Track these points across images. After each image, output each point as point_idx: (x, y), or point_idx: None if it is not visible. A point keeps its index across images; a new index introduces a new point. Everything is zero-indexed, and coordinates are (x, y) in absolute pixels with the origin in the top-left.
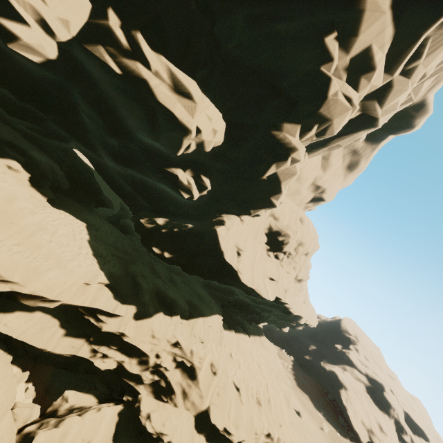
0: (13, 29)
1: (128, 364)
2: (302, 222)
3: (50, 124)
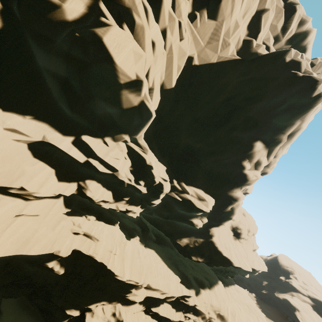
0: (155, 203)
1: (198, 320)
2: (245, 215)
3: None
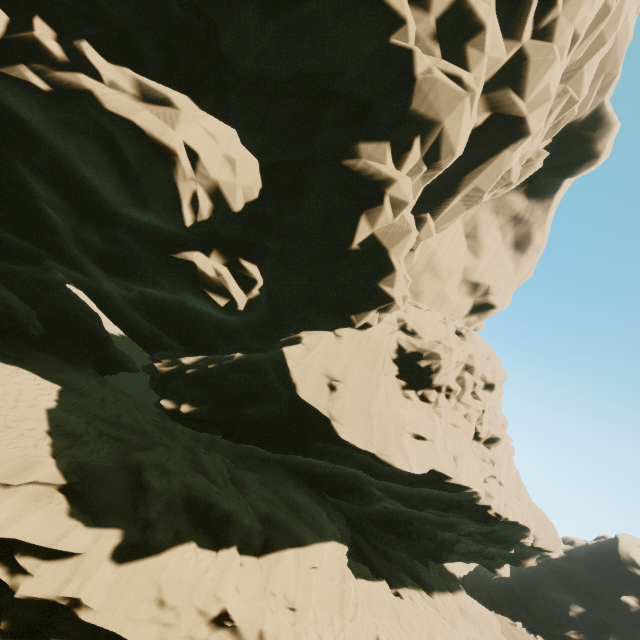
0: None
1: None
2: (461, 336)
3: (4, 235)
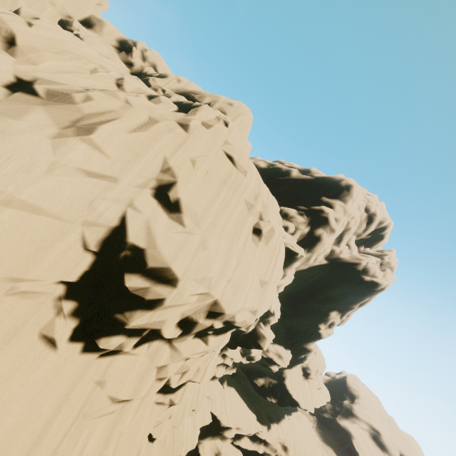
0: (247, 362)
1: (267, 449)
2: (315, 353)
3: None
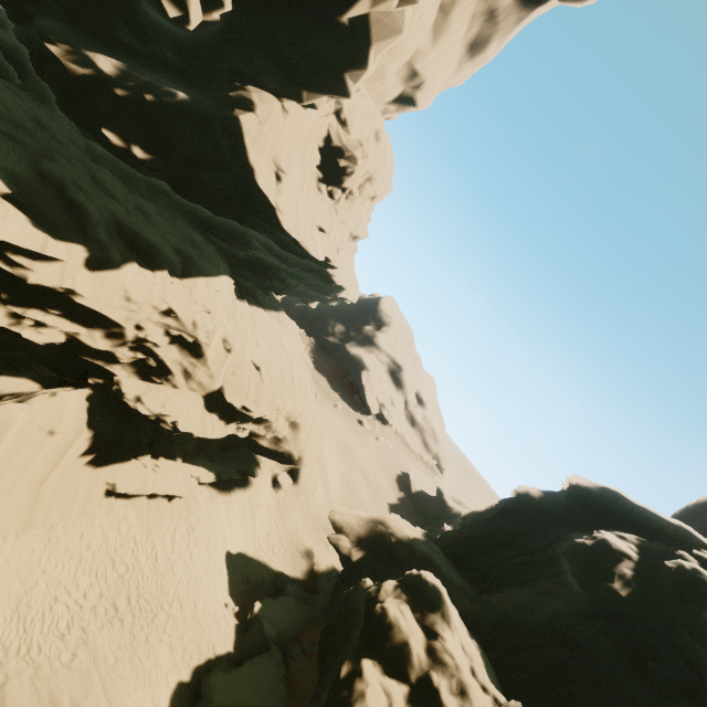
0: None
1: (87, 337)
2: (378, 140)
3: None
